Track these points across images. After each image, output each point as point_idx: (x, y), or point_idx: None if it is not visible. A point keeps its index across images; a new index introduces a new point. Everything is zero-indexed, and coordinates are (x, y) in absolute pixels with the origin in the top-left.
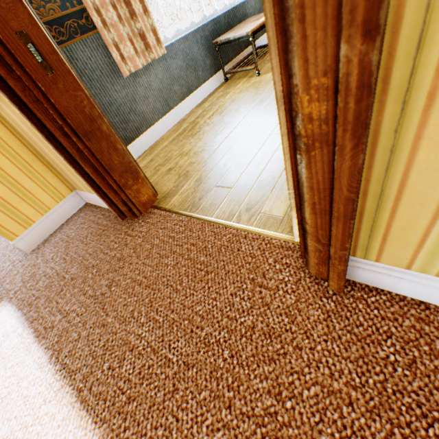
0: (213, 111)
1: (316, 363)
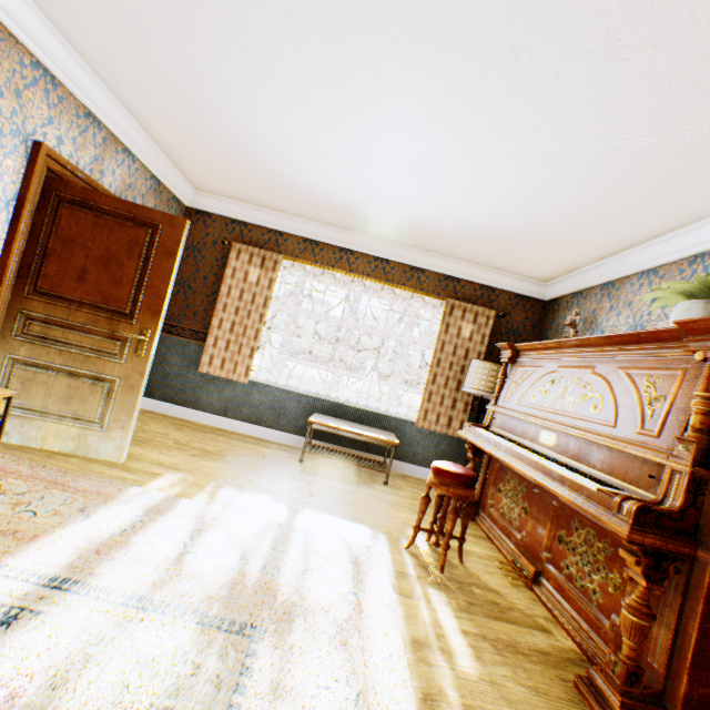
0: (227, 439)
1: None
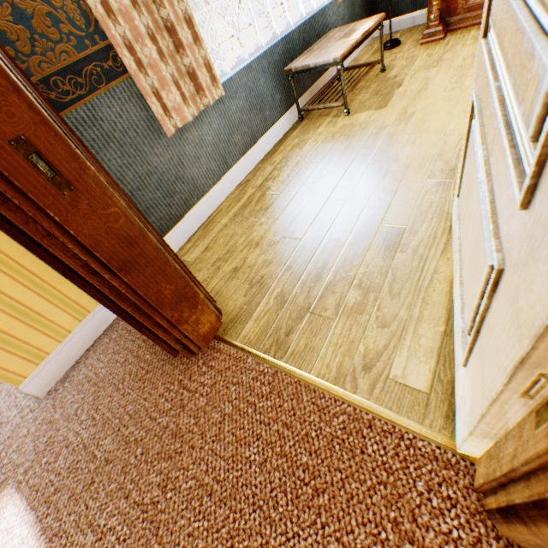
0: (288, 170)
1: None
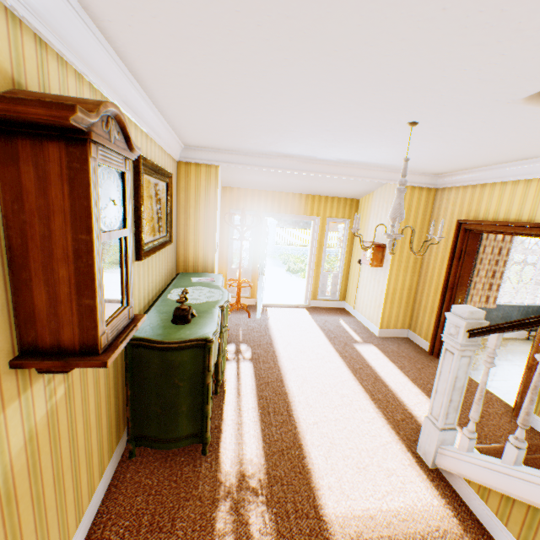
0: (503, 348)
1: (498, 421)
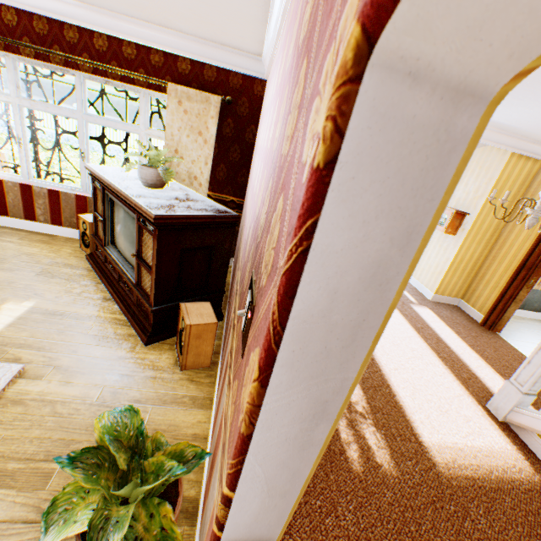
0: None
1: None
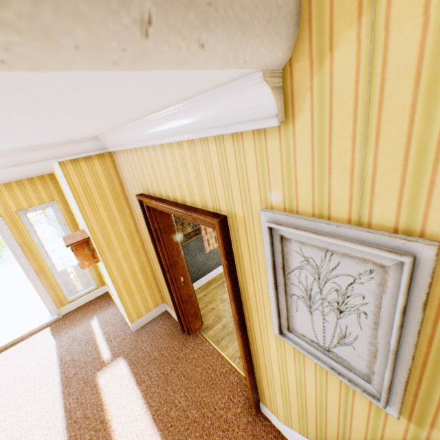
0: None
1: (236, 437)
